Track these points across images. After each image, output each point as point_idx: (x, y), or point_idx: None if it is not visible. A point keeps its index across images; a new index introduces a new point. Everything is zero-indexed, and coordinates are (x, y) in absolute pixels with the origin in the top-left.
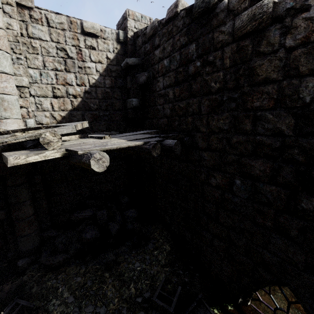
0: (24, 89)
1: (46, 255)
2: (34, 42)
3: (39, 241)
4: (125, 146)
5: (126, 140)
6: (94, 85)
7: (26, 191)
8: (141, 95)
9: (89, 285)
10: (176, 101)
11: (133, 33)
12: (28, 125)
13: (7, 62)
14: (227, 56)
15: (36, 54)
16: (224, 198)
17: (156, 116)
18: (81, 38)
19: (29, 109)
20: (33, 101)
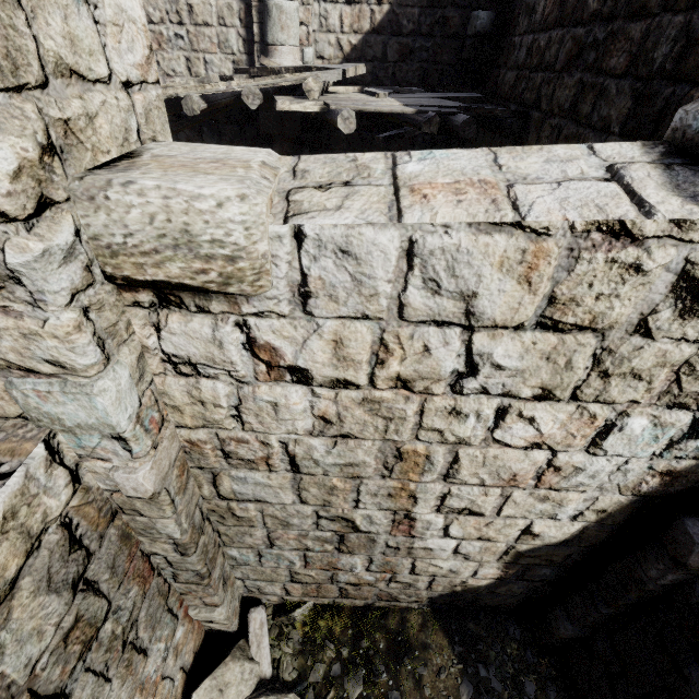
0: None
1: None
2: None
3: None
4: (386, 111)
5: (402, 103)
6: None
7: None
8: (502, 3)
9: None
10: (539, 32)
11: None
12: (305, 60)
13: None
14: None
15: None
16: None
17: (507, 63)
18: None
19: (310, 28)
20: (316, 11)
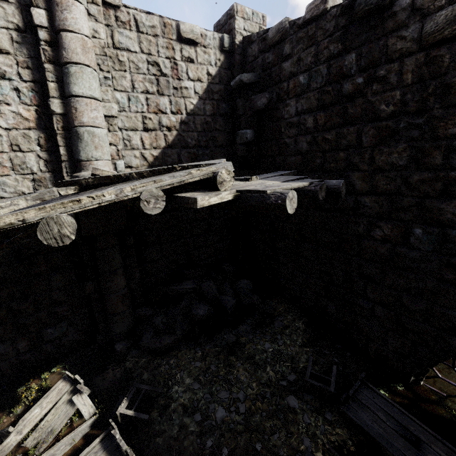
0: (113, 120)
1: (149, 337)
2: (121, 54)
3: (133, 321)
4: (296, 186)
5: (279, 181)
6: (193, 113)
7: (118, 256)
8: (256, 125)
9: (214, 369)
10: (319, 132)
11: (242, 37)
12: (118, 169)
13: (96, 83)
14: (408, 70)
15: (123, 71)
16: (395, 253)
17: (282, 153)
18: (177, 46)
19: (119, 146)
20: (120, 136)
